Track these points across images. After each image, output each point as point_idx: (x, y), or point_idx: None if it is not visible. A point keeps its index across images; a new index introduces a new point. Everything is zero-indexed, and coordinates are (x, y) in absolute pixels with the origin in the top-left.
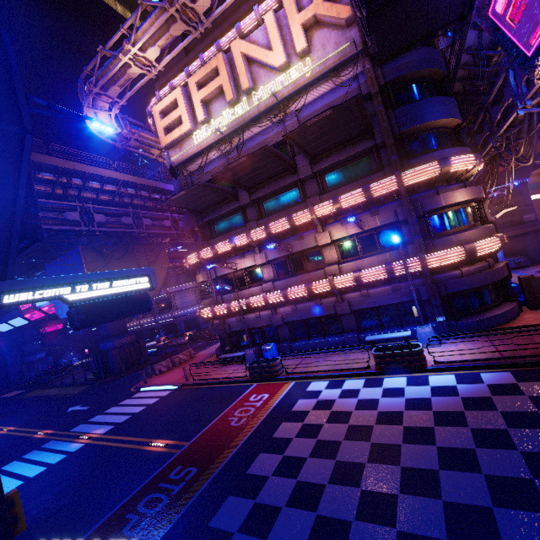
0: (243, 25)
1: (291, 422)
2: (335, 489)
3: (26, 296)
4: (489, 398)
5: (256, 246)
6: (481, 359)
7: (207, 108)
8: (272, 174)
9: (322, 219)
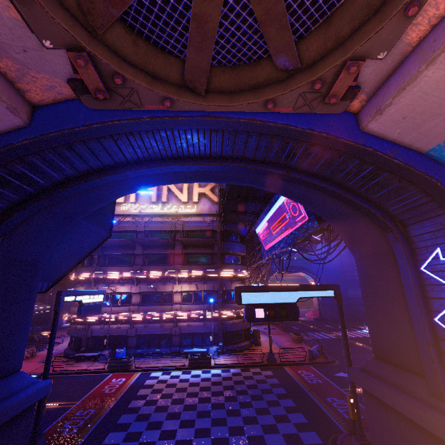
0: None
1: (146, 388)
2: (174, 406)
3: (74, 298)
4: (231, 377)
5: (136, 281)
6: (232, 363)
7: (137, 196)
8: (161, 245)
9: (180, 278)
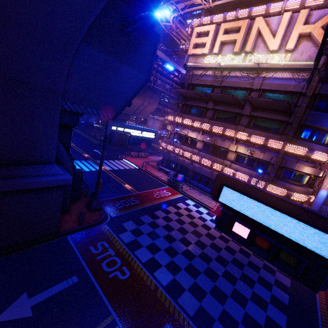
0: (271, 7)
1: (174, 208)
2: (177, 232)
3: (122, 129)
4: None
5: (202, 131)
6: None
7: (222, 46)
8: (230, 103)
9: (238, 139)
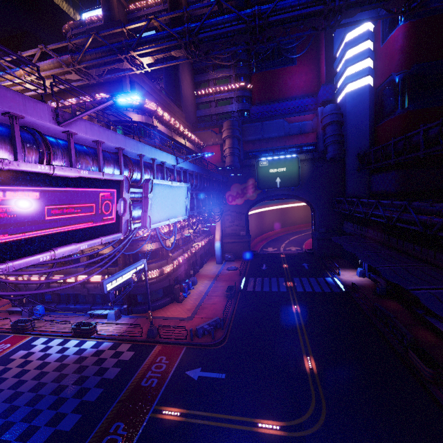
0: None
1: (1, 366)
2: None
3: None
4: (87, 357)
5: None
6: (112, 334)
7: None
8: None
9: None
